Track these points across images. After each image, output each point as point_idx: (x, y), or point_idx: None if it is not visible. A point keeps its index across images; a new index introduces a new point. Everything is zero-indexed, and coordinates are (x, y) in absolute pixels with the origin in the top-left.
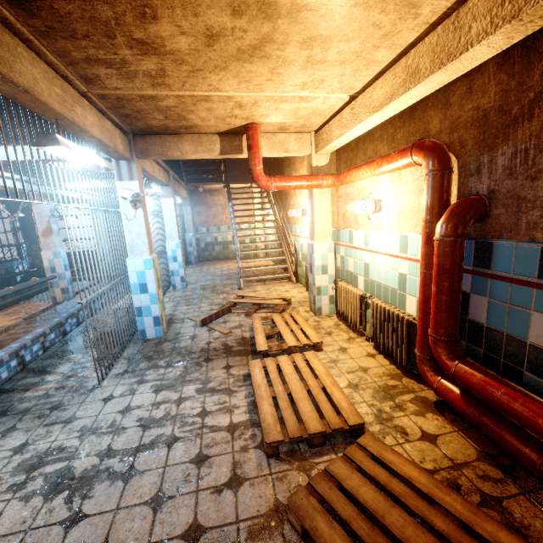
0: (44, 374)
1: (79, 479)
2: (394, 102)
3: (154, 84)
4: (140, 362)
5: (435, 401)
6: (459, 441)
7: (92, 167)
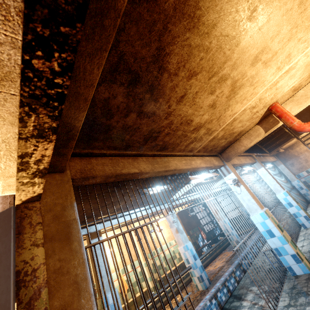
0: (241, 300)
1: None
2: None
3: (209, 134)
4: (298, 297)
5: None
6: None
7: (209, 179)
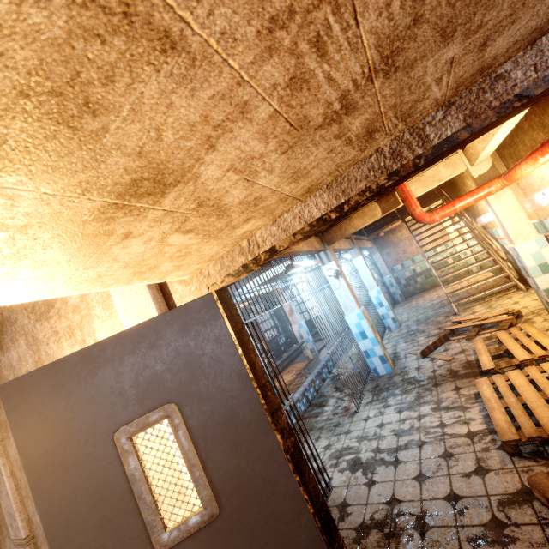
0: (322, 407)
1: (366, 464)
2: None
3: None
4: (380, 393)
5: None
6: None
7: (308, 267)
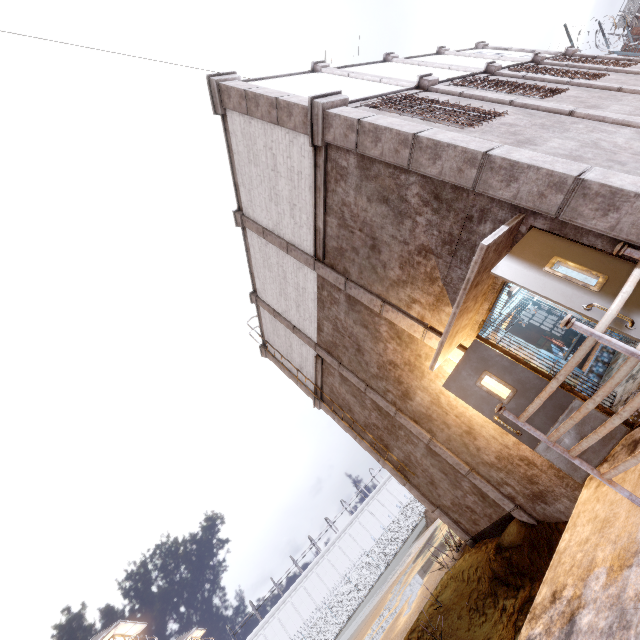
0: (616, 361)
1: (634, 374)
2: None
3: None
4: None
5: None
6: None
7: None
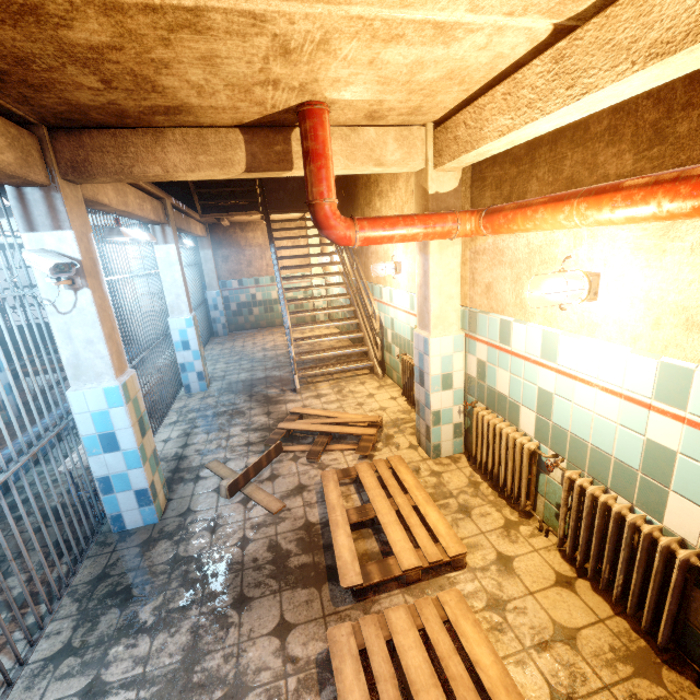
0: None
1: None
2: None
3: None
4: (102, 613)
5: None
6: None
7: None
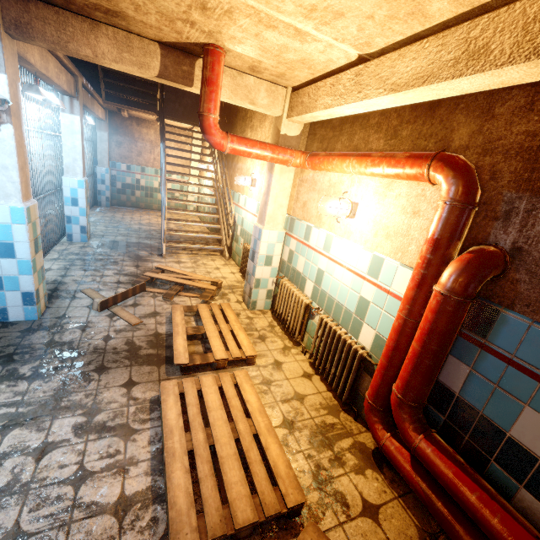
0: None
1: None
2: (428, 86)
3: None
4: None
5: (374, 450)
6: (400, 515)
7: None
